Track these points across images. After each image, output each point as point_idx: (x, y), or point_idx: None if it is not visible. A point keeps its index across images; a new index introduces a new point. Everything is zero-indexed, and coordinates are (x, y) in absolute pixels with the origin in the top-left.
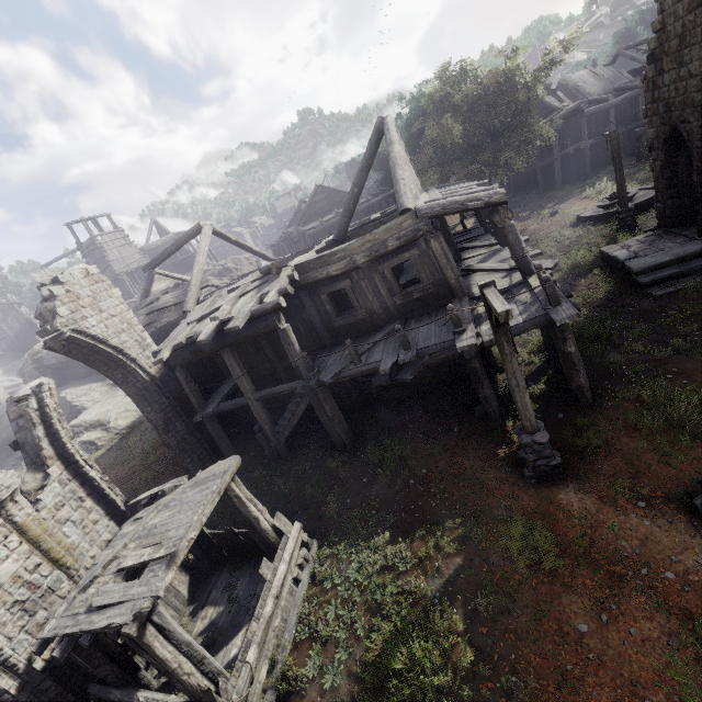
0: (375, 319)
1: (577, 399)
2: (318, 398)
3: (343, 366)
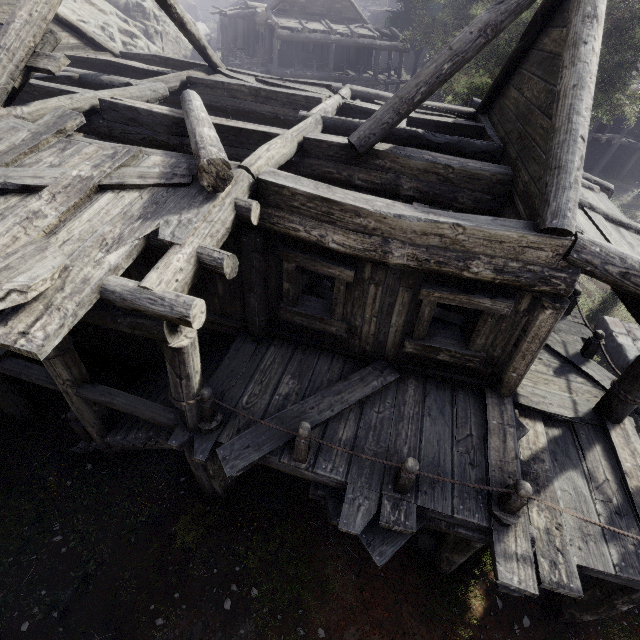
0: (353, 343)
1: (557, 612)
2: None
3: (272, 449)
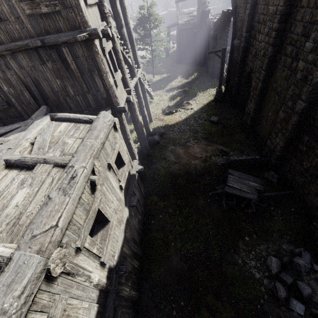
0: None
1: None
2: None
3: None
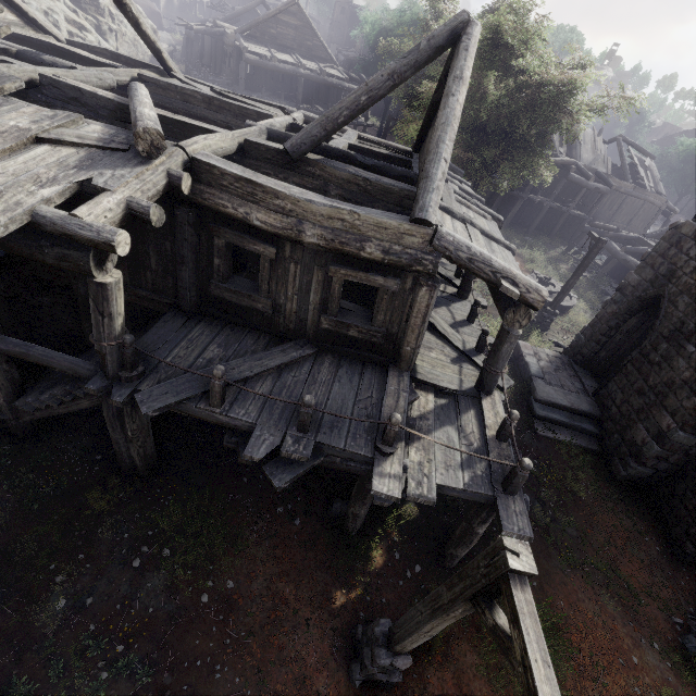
0: (279, 321)
1: (443, 558)
2: (120, 409)
3: (190, 396)
